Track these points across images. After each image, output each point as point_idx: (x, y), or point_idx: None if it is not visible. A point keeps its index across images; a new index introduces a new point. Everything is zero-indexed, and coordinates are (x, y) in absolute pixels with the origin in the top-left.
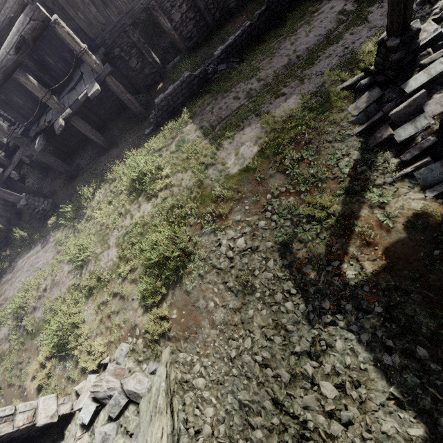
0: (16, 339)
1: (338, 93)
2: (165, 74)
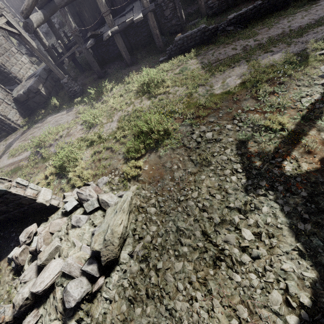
0: (33, 160)
1: (315, 56)
2: (184, 28)
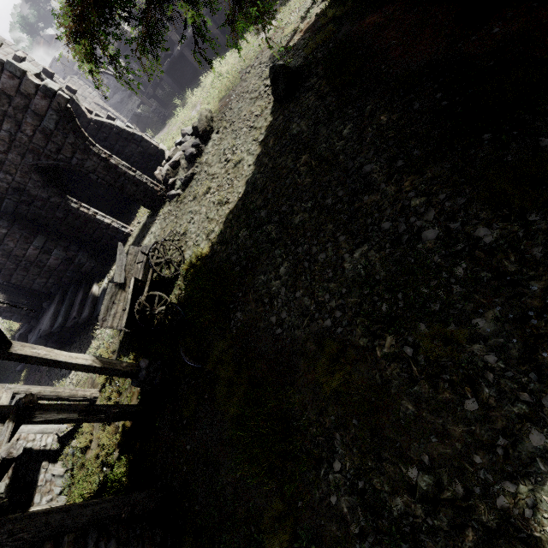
0: None
1: None
2: None
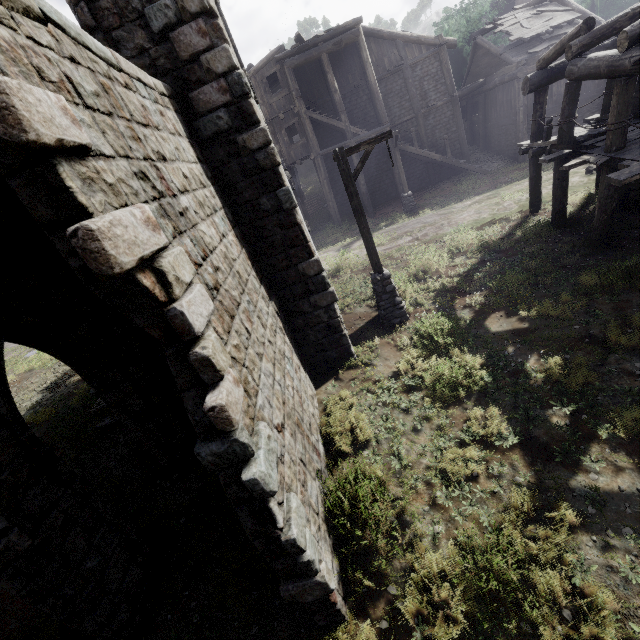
0: None
1: None
2: None
